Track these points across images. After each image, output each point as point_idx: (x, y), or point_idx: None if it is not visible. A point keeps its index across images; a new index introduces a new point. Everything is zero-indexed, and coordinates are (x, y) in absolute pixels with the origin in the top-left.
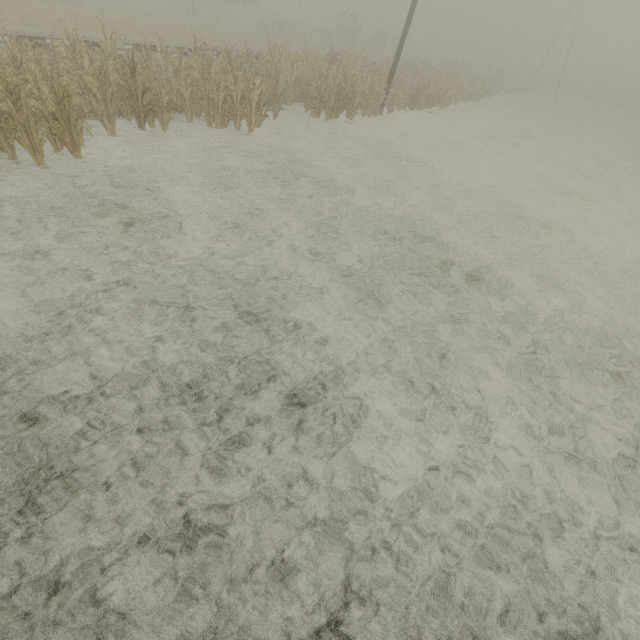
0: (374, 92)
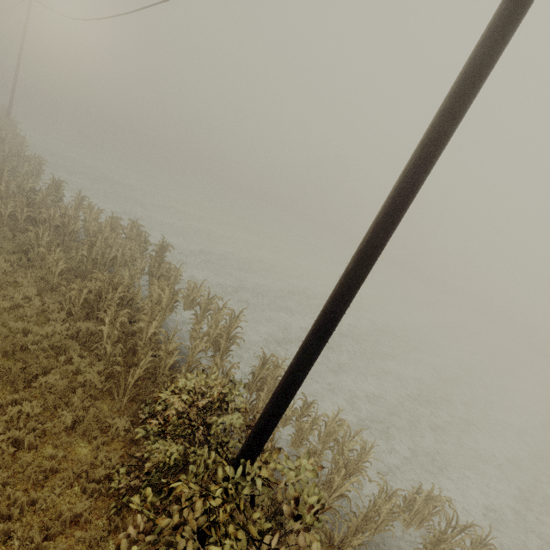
0: (13, 124)
